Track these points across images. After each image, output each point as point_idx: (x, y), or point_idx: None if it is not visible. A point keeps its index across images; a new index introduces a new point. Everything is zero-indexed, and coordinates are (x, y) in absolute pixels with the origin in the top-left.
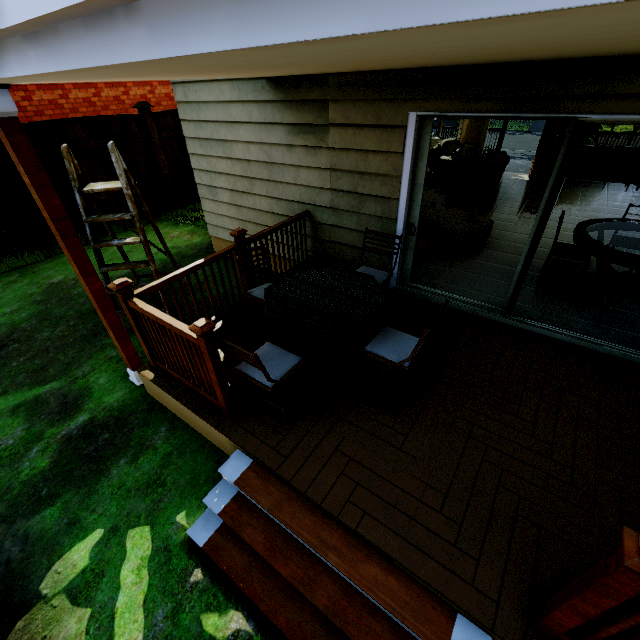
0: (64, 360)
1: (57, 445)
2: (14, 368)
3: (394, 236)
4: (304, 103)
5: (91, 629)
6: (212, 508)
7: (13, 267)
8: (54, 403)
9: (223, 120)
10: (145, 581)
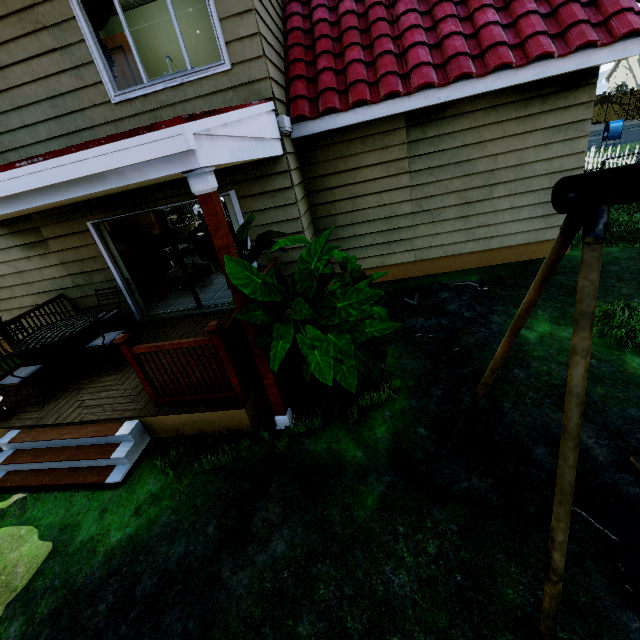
0: None
1: None
2: None
3: (112, 288)
4: (24, 231)
5: None
6: None
7: None
8: None
9: None
10: None
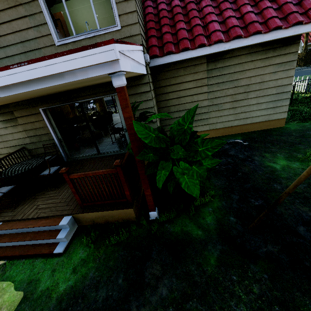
0: None
1: None
2: None
3: (52, 143)
4: (4, 113)
5: None
6: None
7: None
8: None
9: None
10: None
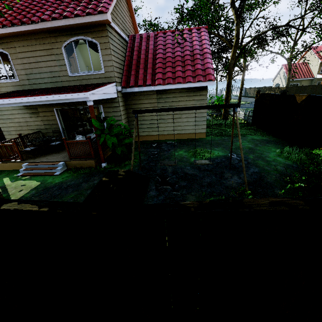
0: None
1: None
2: None
3: (58, 130)
4: (32, 108)
5: None
6: (21, 170)
7: None
8: None
9: (10, 114)
10: (9, 180)
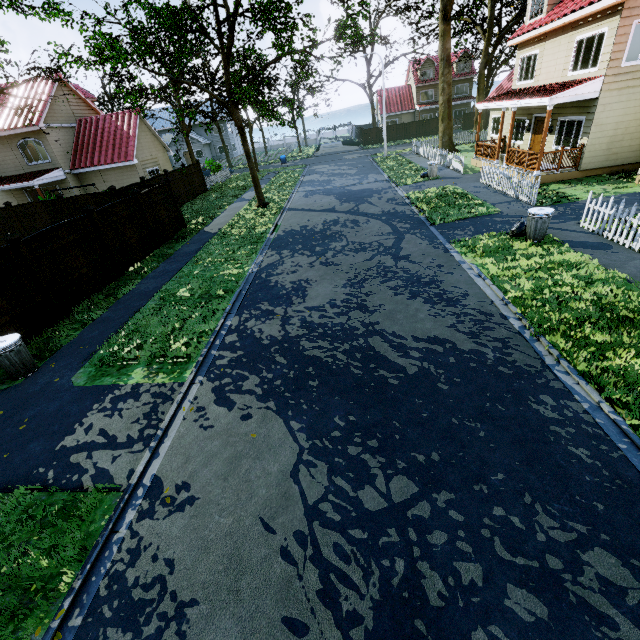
0: None
1: None
2: None
3: None
4: (7, 192)
5: None
6: None
7: None
8: None
9: None
10: None
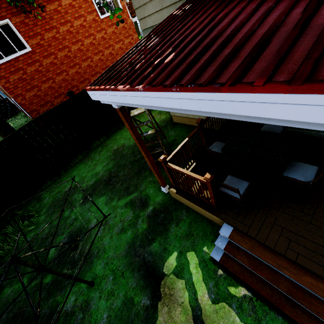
0: (133, 184)
1: (146, 219)
2: (118, 188)
3: None
4: None
5: (187, 287)
6: (220, 247)
7: (98, 144)
8: (138, 202)
9: None
10: (200, 272)
